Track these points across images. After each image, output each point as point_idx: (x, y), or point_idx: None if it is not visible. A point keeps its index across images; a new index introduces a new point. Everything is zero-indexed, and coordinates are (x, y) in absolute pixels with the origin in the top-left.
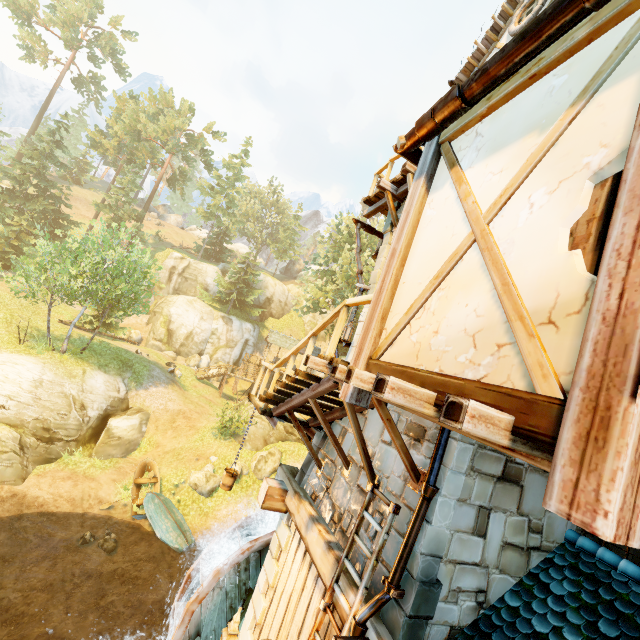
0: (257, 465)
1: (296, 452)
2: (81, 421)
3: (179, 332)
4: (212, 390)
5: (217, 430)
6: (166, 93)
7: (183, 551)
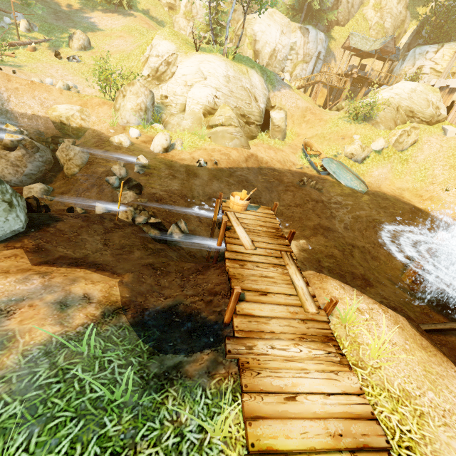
0: (398, 139)
1: (427, 129)
2: (259, 110)
3: (264, 52)
4: (309, 98)
5: (348, 118)
6: None
7: (364, 193)
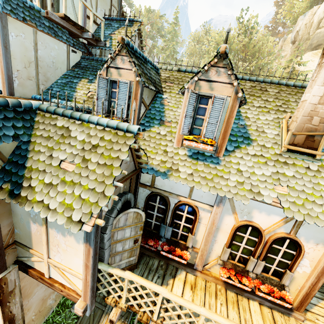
0: None
1: None
2: None
3: None
4: None
5: None
6: (138, 9)
7: None
